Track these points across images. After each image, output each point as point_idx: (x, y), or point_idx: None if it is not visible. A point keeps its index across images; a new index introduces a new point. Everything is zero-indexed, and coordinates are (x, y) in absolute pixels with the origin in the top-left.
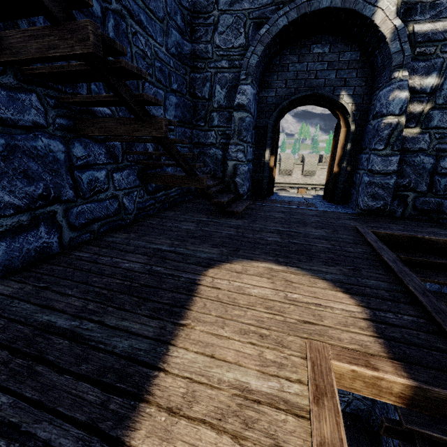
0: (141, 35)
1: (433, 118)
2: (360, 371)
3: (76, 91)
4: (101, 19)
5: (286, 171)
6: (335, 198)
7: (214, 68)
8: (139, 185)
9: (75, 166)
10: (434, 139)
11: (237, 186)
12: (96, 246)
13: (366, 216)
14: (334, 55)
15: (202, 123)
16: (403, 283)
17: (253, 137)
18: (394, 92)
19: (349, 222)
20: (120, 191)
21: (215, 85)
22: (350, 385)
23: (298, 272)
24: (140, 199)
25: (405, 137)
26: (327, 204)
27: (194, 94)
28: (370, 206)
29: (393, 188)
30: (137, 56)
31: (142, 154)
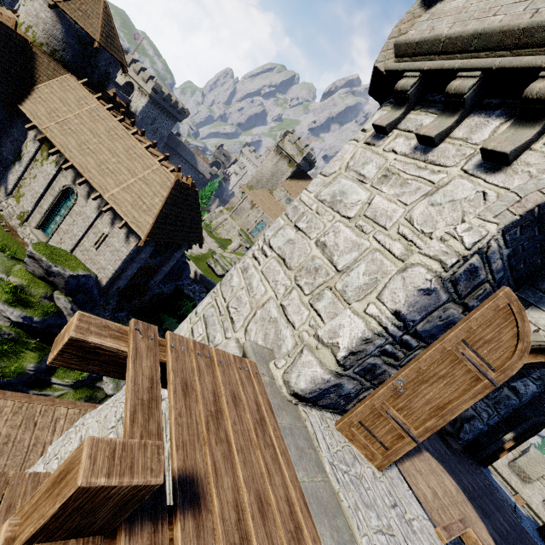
0: None
1: None
2: (479, 542)
3: None
4: None
5: (521, 471)
6: None
7: None
8: None
9: None
10: None
11: (461, 428)
12: None
13: None
14: None
15: None
16: None
17: (508, 413)
18: None
19: None
20: None
21: None
22: (470, 544)
23: (473, 508)
24: None
25: None
26: (535, 534)
27: None
28: None
29: None
30: None
31: None
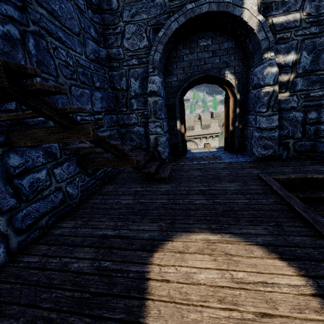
0: (61, 49)
1: (297, 84)
2: None
3: (4, 107)
4: (21, 41)
5: (189, 127)
6: (234, 149)
7: (126, 65)
8: (79, 171)
9: (14, 175)
10: (300, 99)
11: (159, 153)
12: (45, 243)
13: (261, 162)
14: (215, 45)
15: (124, 108)
16: (323, 236)
17: (166, 113)
18: (267, 68)
19: (252, 170)
20: (62, 182)
21: (130, 78)
22: None
23: (232, 239)
24: (82, 183)
25: (279, 100)
26: (229, 155)
27: (114, 87)
28: (263, 154)
29: (278, 139)
30: (60, 66)
31: (77, 149)
